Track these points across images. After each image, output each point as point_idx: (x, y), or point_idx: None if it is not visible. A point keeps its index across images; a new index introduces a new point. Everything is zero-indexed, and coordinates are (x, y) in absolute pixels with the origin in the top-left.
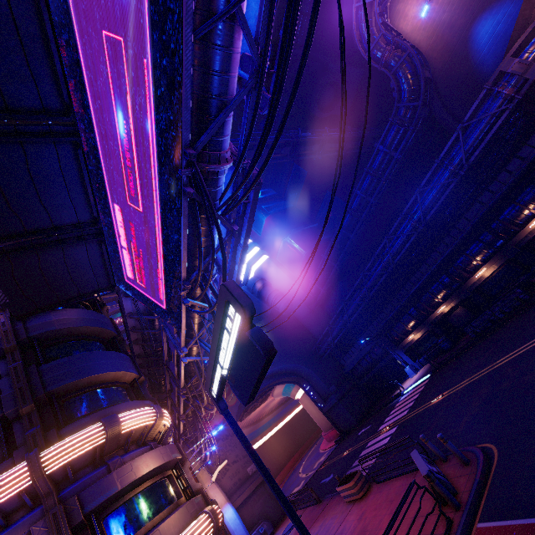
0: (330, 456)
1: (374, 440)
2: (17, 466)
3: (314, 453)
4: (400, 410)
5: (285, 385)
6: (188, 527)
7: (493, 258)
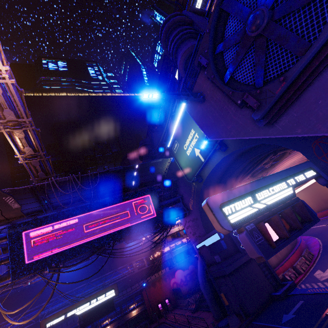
0: None
1: None
2: None
3: None
4: None
5: None
6: None
7: None
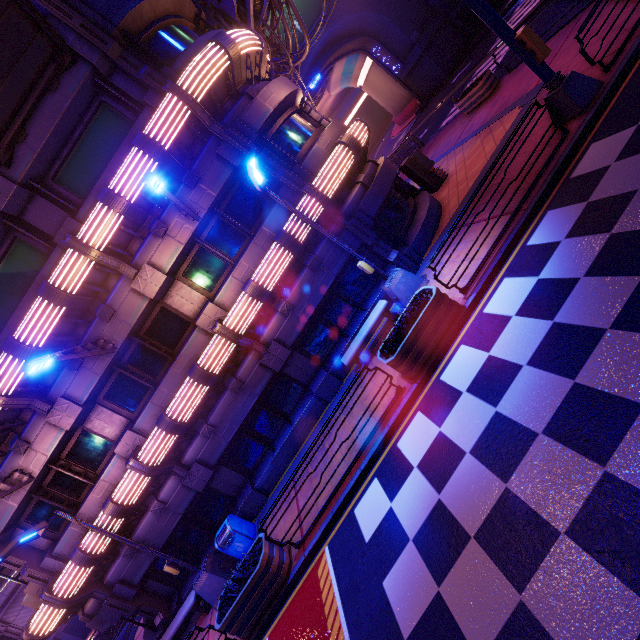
0: (413, 127)
1: (486, 63)
2: (163, 100)
3: (385, 145)
4: (526, 7)
5: (345, 63)
6: (349, 128)
7: None
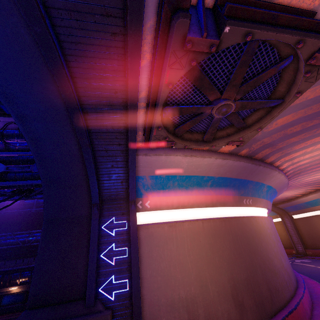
0: None
1: None
2: None
3: None
4: None
5: None
6: None
7: None
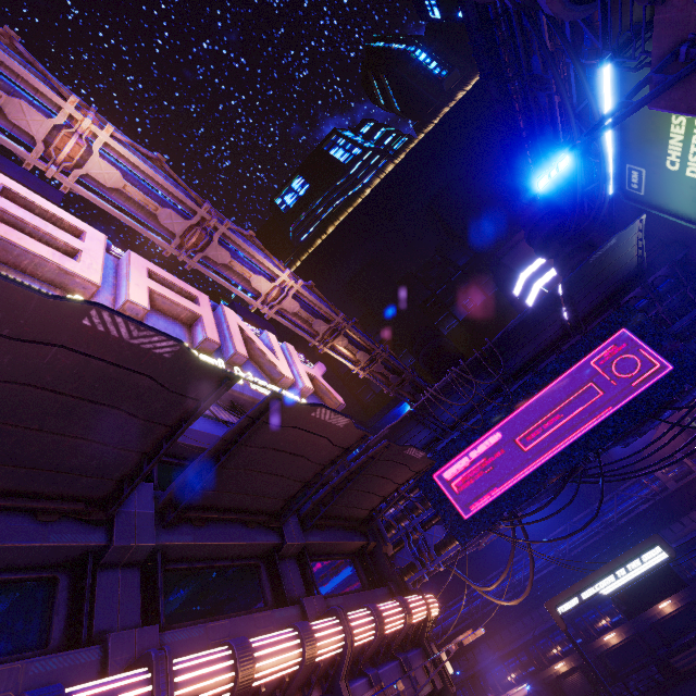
0: None
1: None
2: (415, 595)
3: None
4: None
5: None
6: None
7: (623, 625)
